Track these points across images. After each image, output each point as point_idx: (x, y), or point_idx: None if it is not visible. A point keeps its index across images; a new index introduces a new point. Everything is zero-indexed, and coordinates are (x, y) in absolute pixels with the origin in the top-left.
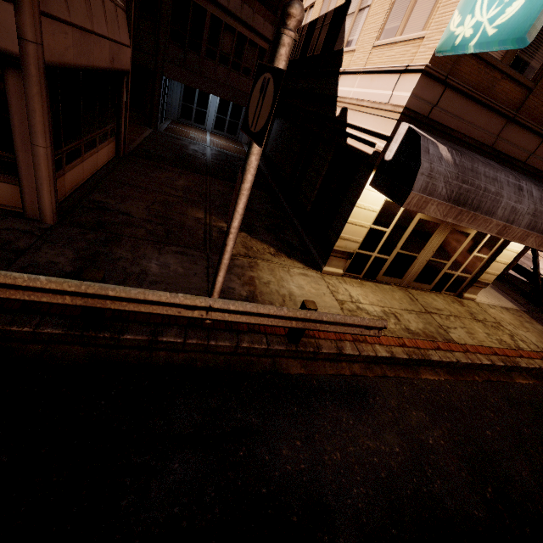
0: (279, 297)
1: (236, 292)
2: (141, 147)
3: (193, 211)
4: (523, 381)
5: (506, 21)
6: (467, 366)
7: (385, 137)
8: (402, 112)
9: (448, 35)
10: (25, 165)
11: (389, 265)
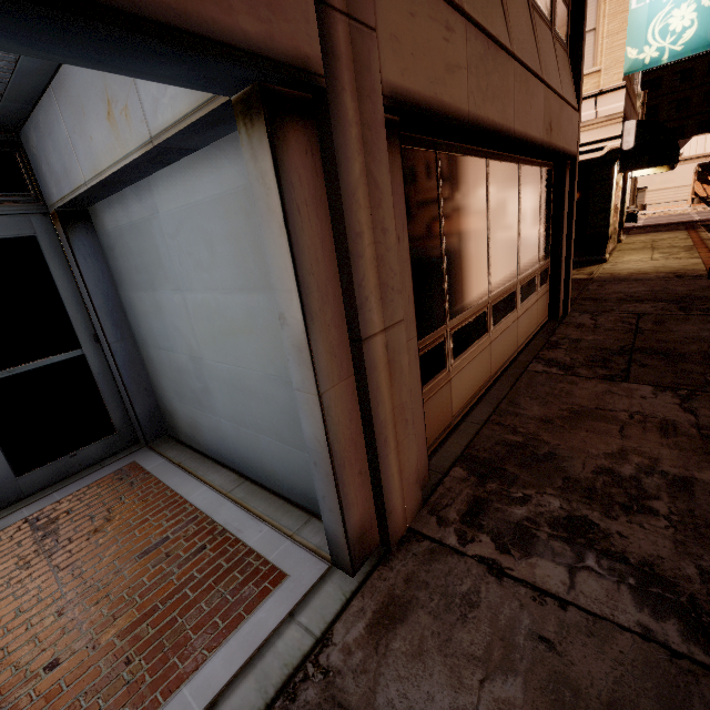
0: (660, 269)
1: (662, 275)
2: None
3: None
4: None
5: (688, 41)
6: None
7: (616, 137)
8: (622, 116)
9: (631, 61)
10: (562, 260)
11: None
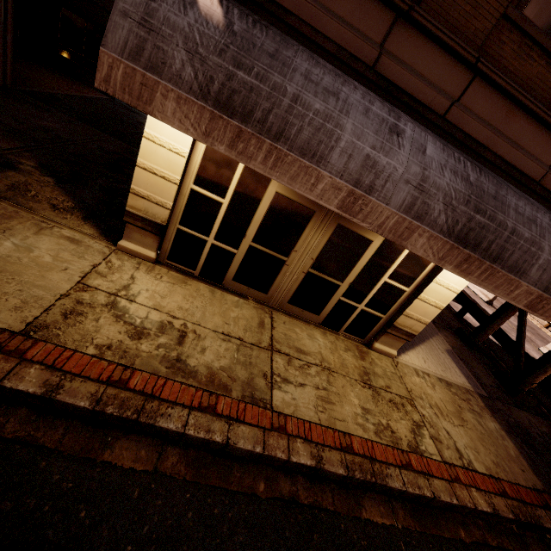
0: None
1: None
2: (55, 95)
3: (0, 140)
4: (381, 518)
5: None
6: (260, 459)
7: None
8: None
9: None
10: None
11: (240, 266)
